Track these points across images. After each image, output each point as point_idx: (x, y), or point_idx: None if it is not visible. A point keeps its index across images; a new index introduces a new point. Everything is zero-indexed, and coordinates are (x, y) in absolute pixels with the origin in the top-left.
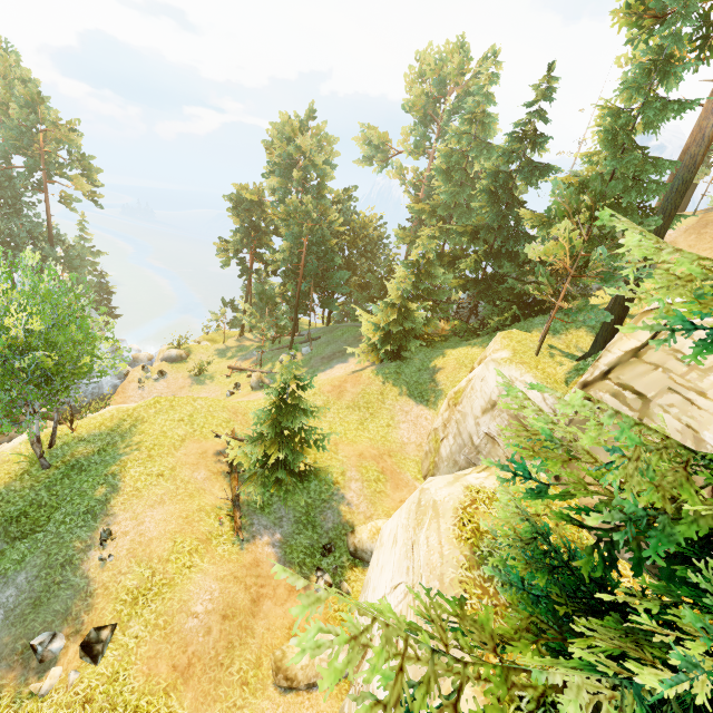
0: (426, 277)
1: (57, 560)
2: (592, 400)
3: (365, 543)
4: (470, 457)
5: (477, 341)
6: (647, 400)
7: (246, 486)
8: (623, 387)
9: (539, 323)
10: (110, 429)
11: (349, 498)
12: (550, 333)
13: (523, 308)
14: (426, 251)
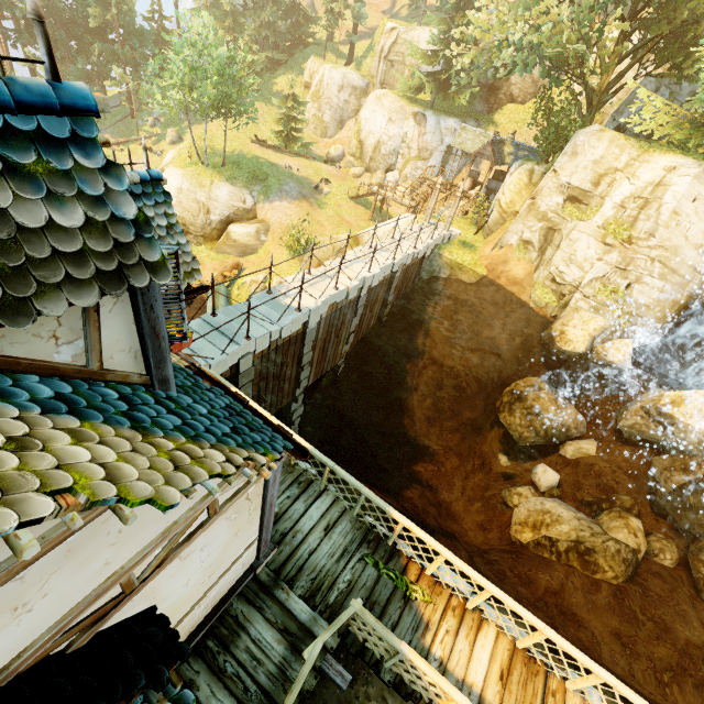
0: (239, 27)
1: (289, 176)
2: (390, 61)
3: (334, 154)
4: (341, 114)
5: (283, 72)
6: (404, 54)
7: (296, 146)
8: (397, 53)
9: (311, 53)
10: (203, 155)
11: (312, 150)
12: (320, 57)
13: (296, 45)
14: (229, 2)
